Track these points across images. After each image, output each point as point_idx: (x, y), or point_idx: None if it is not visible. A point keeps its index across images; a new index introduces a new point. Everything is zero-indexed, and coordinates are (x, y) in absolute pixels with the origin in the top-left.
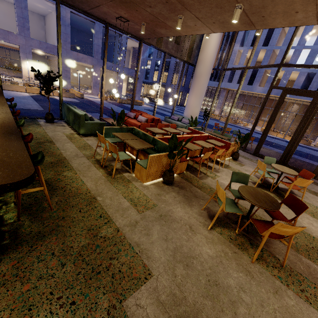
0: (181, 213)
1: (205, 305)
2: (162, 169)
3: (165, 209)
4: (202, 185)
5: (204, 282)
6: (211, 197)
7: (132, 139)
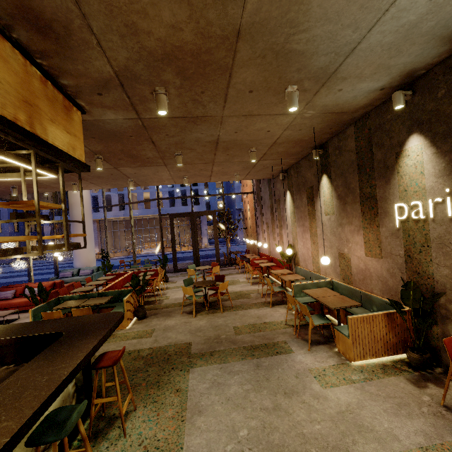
0: (173, 322)
1: (219, 332)
2: (133, 309)
3: (162, 326)
4: (166, 305)
5: (212, 329)
6: (183, 300)
7: (84, 302)
